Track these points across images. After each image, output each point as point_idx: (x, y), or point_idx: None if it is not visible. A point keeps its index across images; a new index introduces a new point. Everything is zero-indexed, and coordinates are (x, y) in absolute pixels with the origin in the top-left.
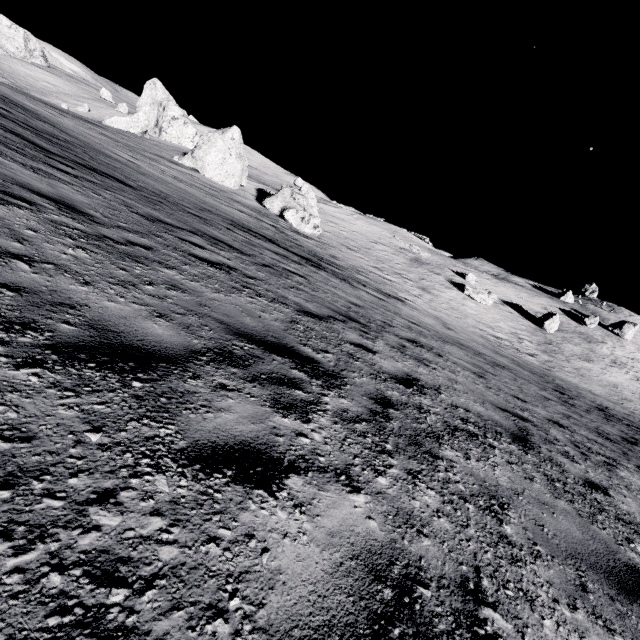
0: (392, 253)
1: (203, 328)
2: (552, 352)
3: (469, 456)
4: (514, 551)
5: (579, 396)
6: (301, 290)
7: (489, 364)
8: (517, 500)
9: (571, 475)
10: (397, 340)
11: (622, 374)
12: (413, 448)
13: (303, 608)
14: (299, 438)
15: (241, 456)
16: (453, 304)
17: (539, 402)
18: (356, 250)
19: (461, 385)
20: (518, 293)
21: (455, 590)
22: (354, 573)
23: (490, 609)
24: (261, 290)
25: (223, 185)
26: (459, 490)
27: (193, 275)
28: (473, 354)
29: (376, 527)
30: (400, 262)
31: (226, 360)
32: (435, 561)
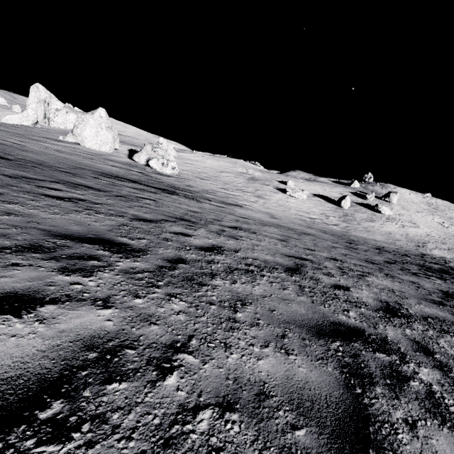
0: (234, 177)
1: (21, 234)
2: (348, 220)
3: (236, 282)
4: (235, 325)
5: (364, 243)
6: (145, 207)
7: (297, 234)
8: (262, 300)
9: (323, 284)
10: (219, 228)
11: (393, 225)
12: (184, 282)
13: (0, 370)
14: (72, 285)
15: (2, 299)
16: (280, 202)
17: (326, 250)
18: (207, 179)
19: (261, 247)
20: (323, 187)
21: (160, 348)
22: (68, 349)
23: (186, 354)
24: (103, 210)
25: (100, 151)
26: (210, 299)
27: (35, 206)
28: (286, 230)
29: (111, 324)
30: (240, 182)
31: (31, 250)
32: (154, 336)
